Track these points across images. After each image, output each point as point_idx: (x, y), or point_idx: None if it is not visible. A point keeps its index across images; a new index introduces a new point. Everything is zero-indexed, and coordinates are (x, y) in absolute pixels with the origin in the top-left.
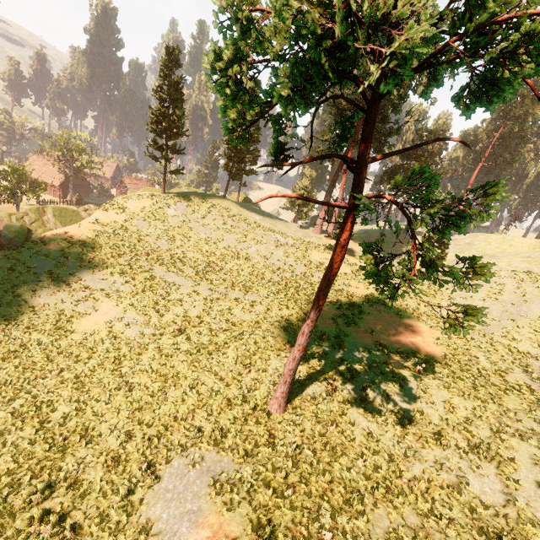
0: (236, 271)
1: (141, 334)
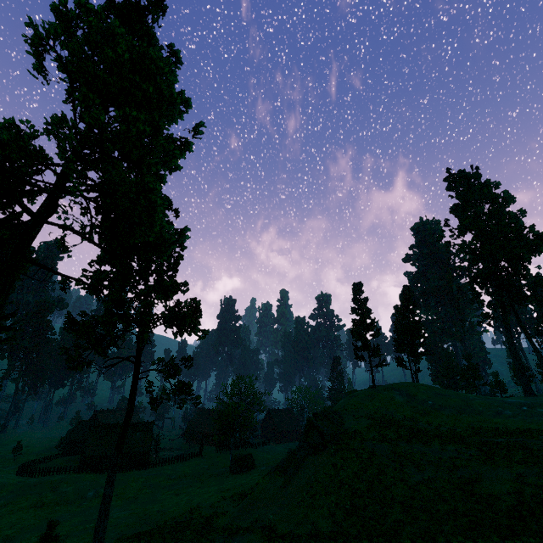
0: (530, 430)
1: None
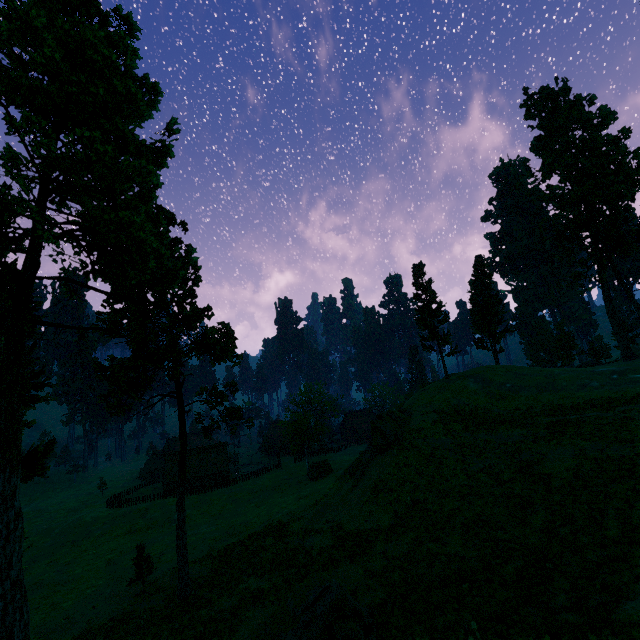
0: (614, 401)
1: (635, 448)
